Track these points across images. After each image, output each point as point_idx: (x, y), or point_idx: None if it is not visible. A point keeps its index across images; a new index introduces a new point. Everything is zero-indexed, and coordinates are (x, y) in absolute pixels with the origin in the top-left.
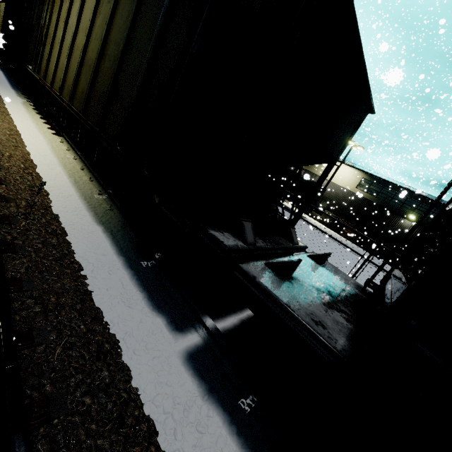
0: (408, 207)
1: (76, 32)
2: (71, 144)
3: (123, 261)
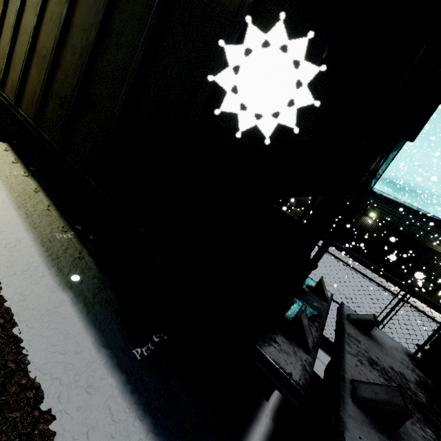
0: (369, 205)
1: (22, 9)
2: (20, 154)
3: (107, 358)
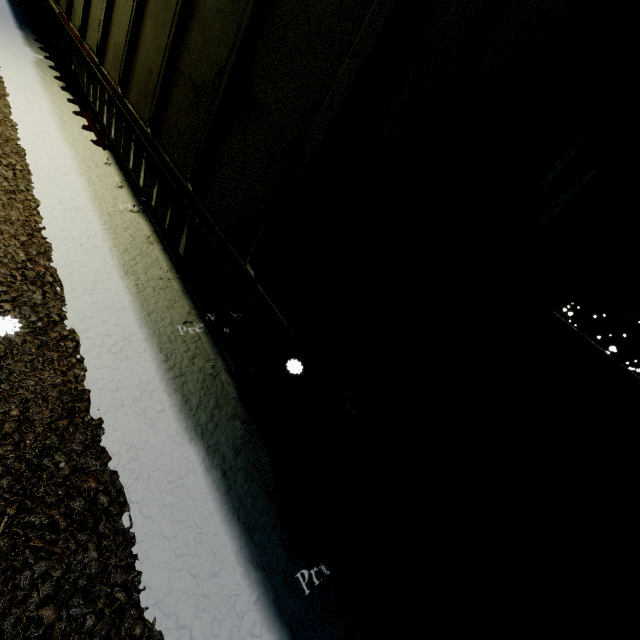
0: None
1: None
2: (126, 173)
3: (258, 589)
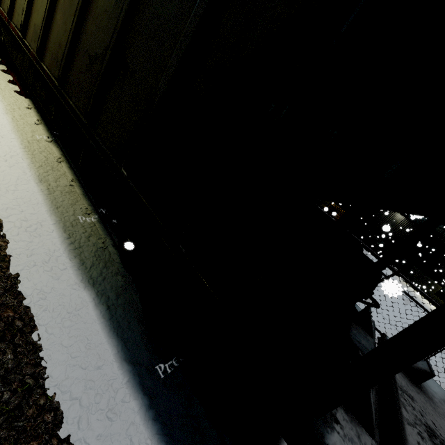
0: None
1: None
2: (43, 115)
3: (129, 375)
